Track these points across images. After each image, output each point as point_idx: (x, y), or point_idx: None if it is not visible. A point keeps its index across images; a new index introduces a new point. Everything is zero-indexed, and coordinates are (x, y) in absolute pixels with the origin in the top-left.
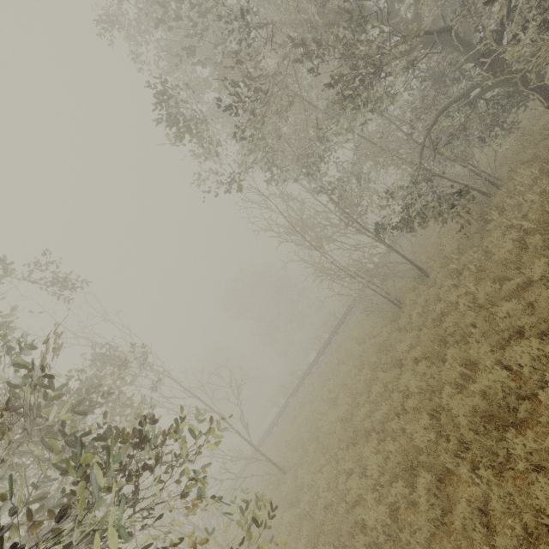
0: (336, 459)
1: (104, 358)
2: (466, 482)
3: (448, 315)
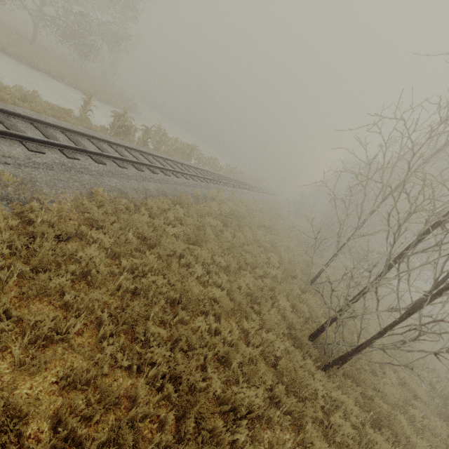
0: None
1: None
2: None
3: None
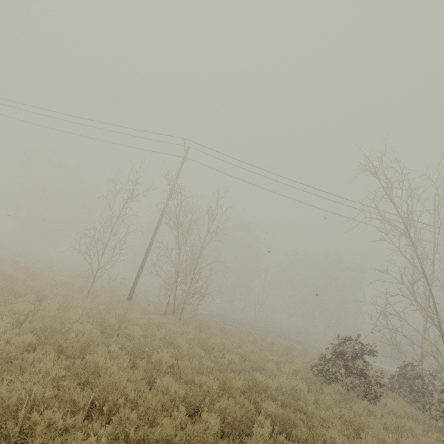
0: None
1: None
2: None
3: None
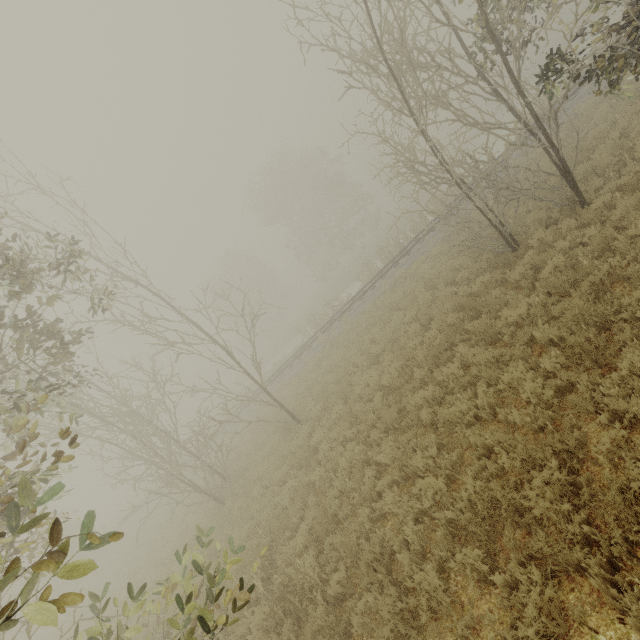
0: (367, 440)
1: (4, 256)
2: (614, 609)
3: (618, 280)
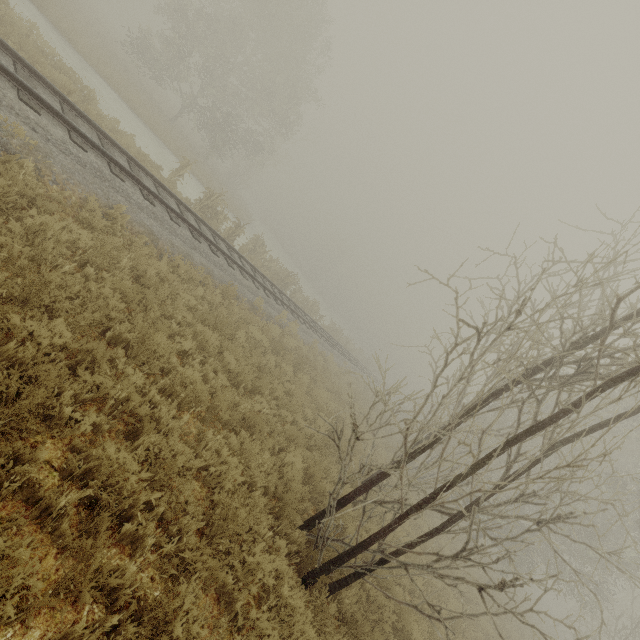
0: None
1: None
2: None
3: None
